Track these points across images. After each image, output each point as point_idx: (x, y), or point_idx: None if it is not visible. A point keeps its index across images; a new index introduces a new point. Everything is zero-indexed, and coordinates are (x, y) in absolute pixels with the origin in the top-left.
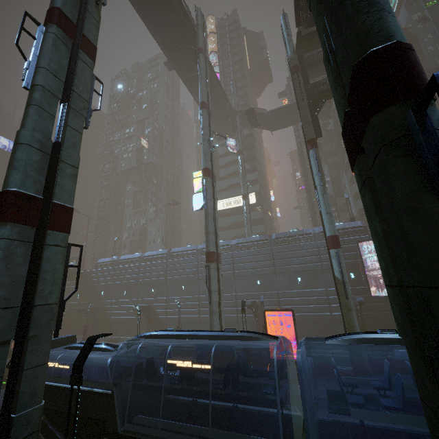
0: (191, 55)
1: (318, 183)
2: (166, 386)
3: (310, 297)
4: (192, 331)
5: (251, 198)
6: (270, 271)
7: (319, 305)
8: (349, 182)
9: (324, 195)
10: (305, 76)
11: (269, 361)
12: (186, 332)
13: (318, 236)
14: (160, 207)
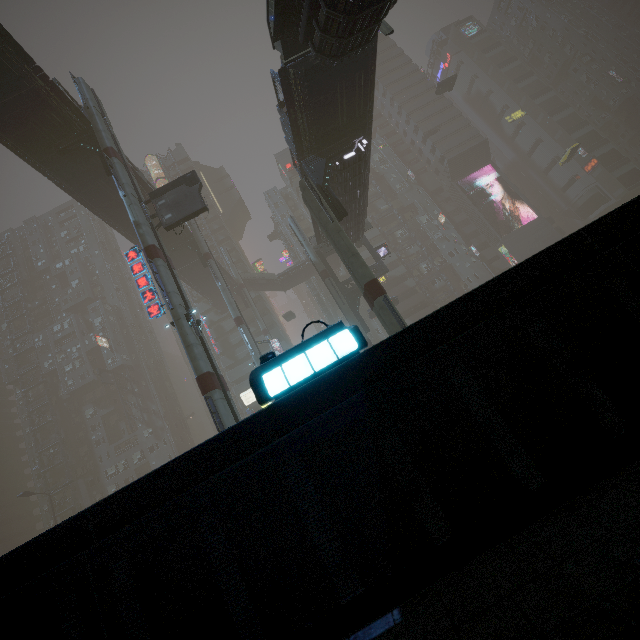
0: (185, 250)
1: None
2: None
3: None
4: None
5: None
6: None
7: None
8: (381, 327)
9: None
10: (333, 275)
11: None
12: None
13: None
14: (160, 424)
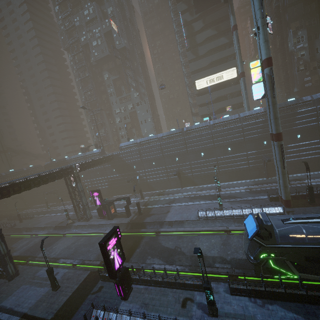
0: None
1: None
2: None
3: (306, 147)
4: None
5: (232, 73)
6: None
7: (313, 151)
8: None
9: None
10: None
11: (318, 193)
12: None
13: (317, 102)
14: (143, 91)
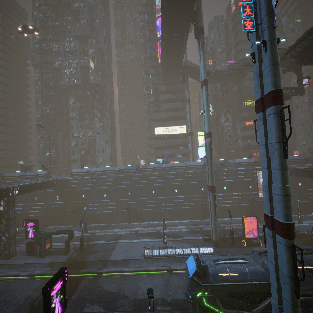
0: (182, 21)
1: None
2: None
3: (230, 197)
4: None
5: (183, 129)
6: None
7: (234, 201)
8: (240, 127)
9: None
10: None
11: (237, 237)
12: None
13: (237, 165)
14: (107, 124)
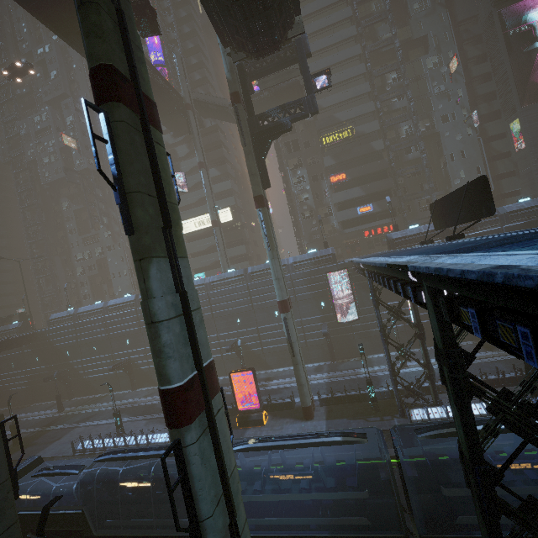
0: None
1: (267, 247)
2: (128, 490)
3: None
4: (139, 452)
5: (226, 215)
6: (248, 309)
7: None
8: (330, 189)
9: (273, 260)
10: (249, 103)
11: (242, 407)
12: (135, 453)
13: (292, 267)
14: (117, 230)
